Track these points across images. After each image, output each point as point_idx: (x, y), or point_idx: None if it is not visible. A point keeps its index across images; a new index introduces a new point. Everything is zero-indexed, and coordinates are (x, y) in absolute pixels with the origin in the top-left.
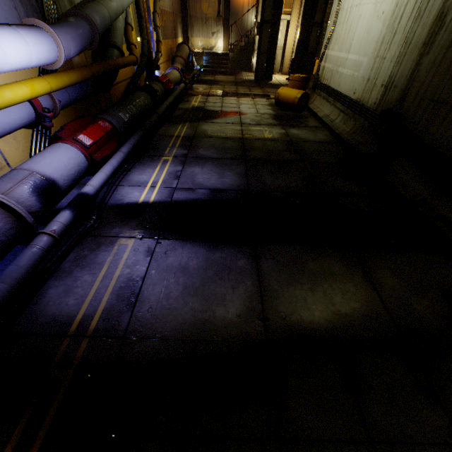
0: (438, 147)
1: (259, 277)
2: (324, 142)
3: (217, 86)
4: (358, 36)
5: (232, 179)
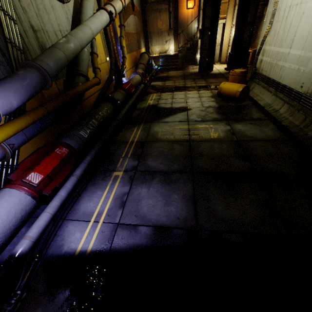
0: None
1: None
2: (273, 140)
3: (169, 82)
4: (302, 32)
5: (178, 206)
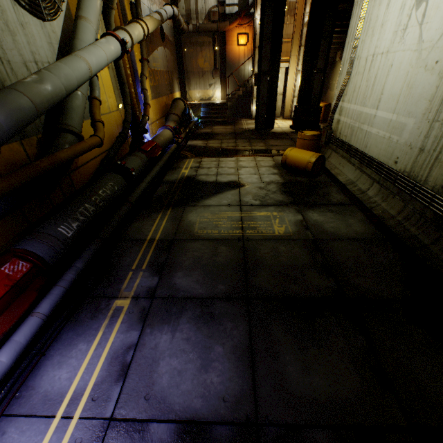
0: None
1: None
2: (364, 238)
3: (213, 141)
4: (391, 90)
5: (224, 371)
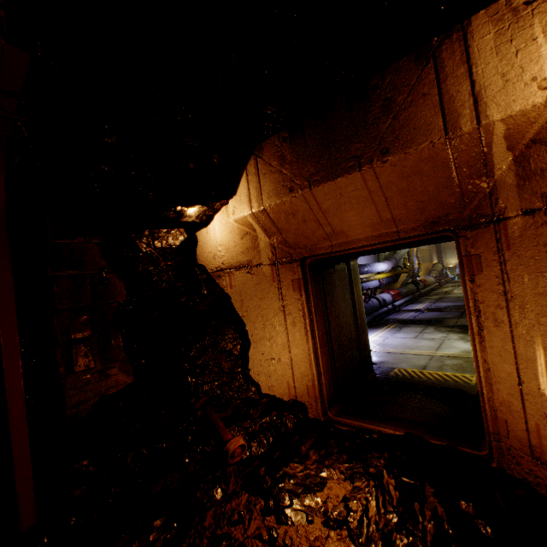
0: None
1: (462, 314)
2: None
3: None
4: None
5: (460, 303)
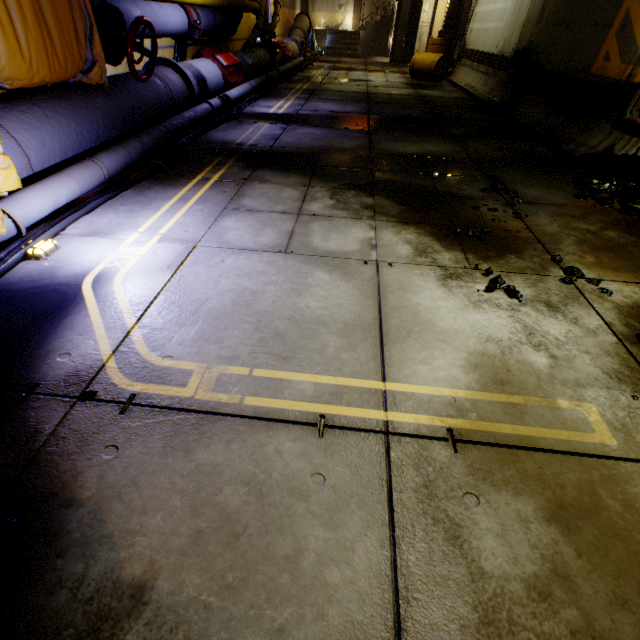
0: (554, 69)
1: (370, 139)
2: (456, 98)
3: (342, 65)
4: None
5: (354, 109)
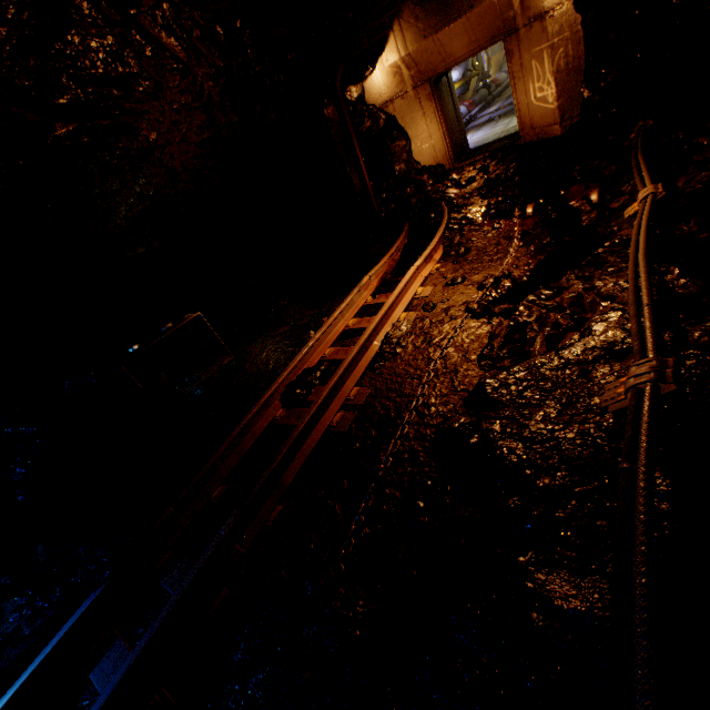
0: None
1: None
2: None
3: None
4: None
5: None
